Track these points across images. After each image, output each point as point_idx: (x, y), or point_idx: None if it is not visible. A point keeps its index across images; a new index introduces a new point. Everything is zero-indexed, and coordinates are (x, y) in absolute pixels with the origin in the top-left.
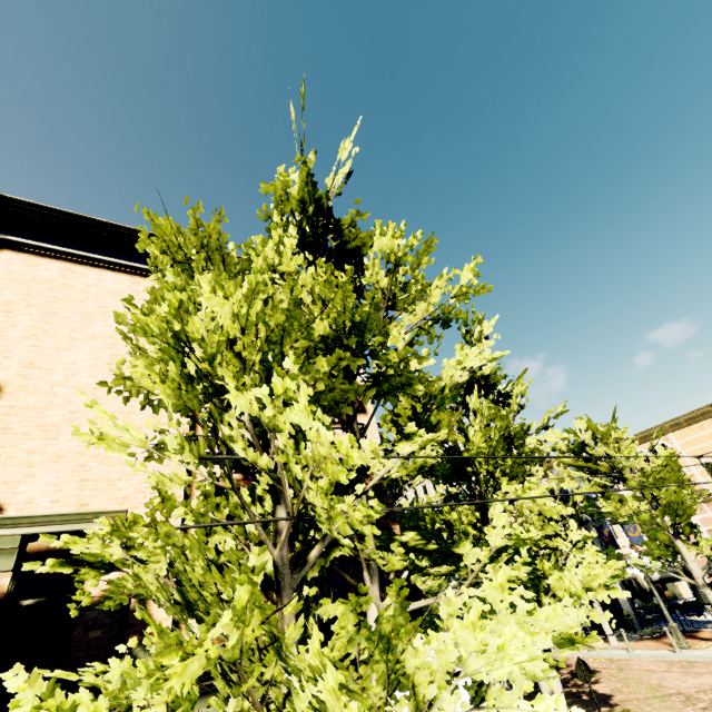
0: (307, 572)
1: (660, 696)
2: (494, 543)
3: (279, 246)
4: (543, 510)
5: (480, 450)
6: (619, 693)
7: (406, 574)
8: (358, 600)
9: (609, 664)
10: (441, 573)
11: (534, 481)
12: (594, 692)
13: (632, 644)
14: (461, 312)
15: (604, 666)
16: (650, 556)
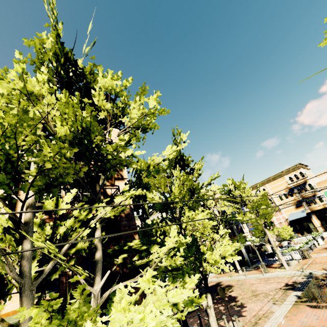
0: (52, 275)
1: (255, 295)
2: (168, 246)
3: (23, 75)
4: (204, 223)
5: (175, 196)
6: (240, 295)
7: (109, 272)
8: (49, 303)
9: (237, 282)
10: (141, 263)
11: (200, 210)
12: (230, 296)
13: (247, 272)
14: (156, 125)
15: (236, 284)
16: (255, 236)
